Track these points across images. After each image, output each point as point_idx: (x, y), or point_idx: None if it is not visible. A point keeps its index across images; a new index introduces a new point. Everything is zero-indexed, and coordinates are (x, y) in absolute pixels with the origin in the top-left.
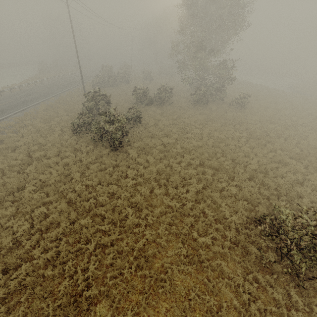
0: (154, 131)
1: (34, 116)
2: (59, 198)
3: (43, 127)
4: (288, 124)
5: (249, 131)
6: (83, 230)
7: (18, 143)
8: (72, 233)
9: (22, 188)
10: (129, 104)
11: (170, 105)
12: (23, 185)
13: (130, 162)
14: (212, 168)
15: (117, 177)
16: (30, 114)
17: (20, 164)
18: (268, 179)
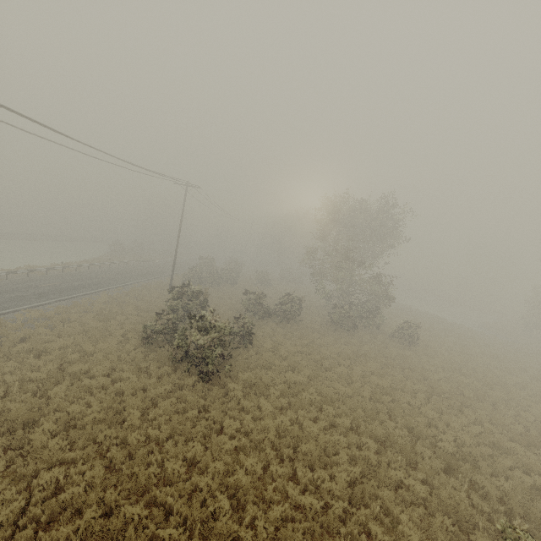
0: (272, 359)
1: (87, 308)
2: (92, 454)
3: (97, 327)
4: (491, 380)
5: (429, 382)
6: (130, 530)
7: (49, 345)
8: (100, 537)
9: (29, 426)
10: (233, 312)
11: (296, 323)
12: (35, 419)
13: (229, 405)
14: (373, 440)
15: (203, 429)
16: (82, 304)
17: (40, 380)
18: (481, 476)
